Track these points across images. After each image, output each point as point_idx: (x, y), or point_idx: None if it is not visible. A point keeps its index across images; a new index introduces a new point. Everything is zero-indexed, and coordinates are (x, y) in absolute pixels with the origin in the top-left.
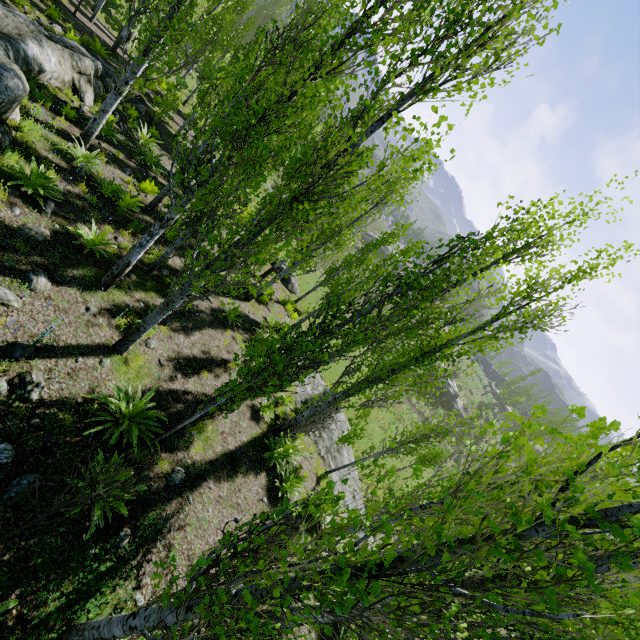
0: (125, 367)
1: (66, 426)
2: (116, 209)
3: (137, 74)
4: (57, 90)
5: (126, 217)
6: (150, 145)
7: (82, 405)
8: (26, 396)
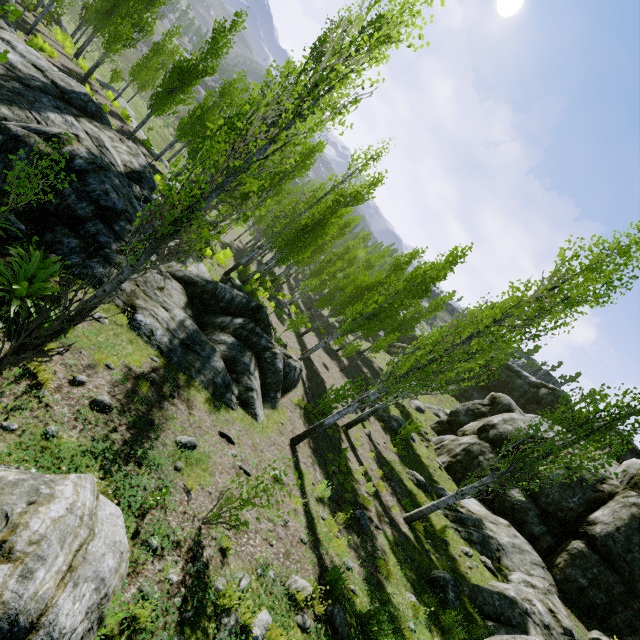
0: None
1: None
2: None
3: None
4: None
5: None
6: None
7: None
8: None
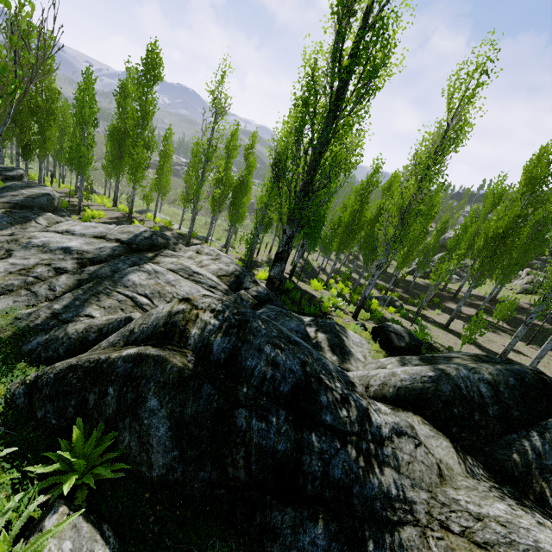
0: None
1: None
2: None
3: None
4: None
5: None
6: None
7: None
8: None
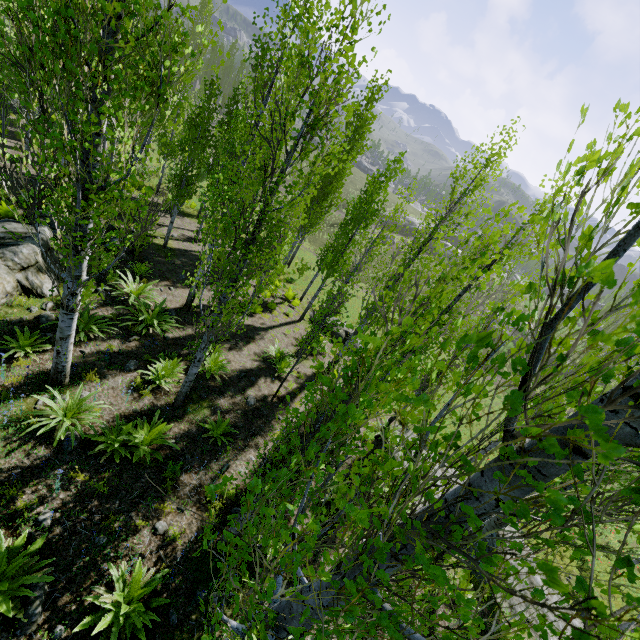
0: None
1: None
2: (137, 461)
3: (81, 276)
4: (4, 309)
5: (155, 463)
6: (143, 291)
7: None
8: None
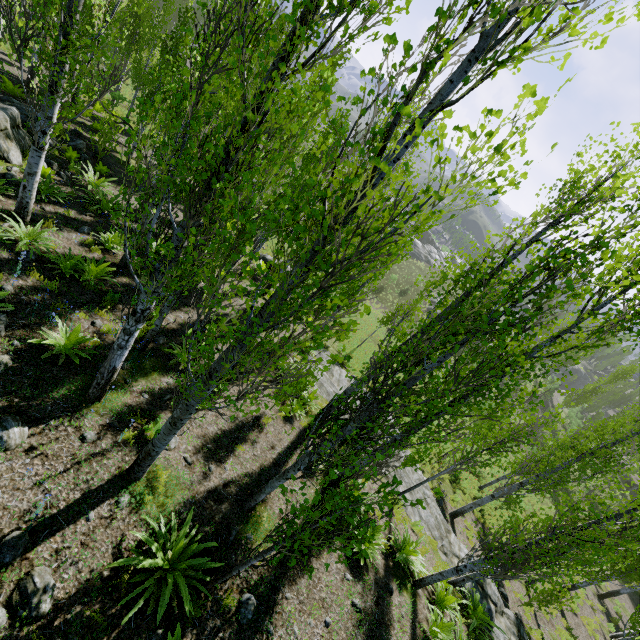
0: (148, 497)
1: (98, 622)
2: (84, 285)
3: (52, 118)
4: None
5: (98, 290)
6: (102, 186)
7: (110, 578)
8: (34, 614)
